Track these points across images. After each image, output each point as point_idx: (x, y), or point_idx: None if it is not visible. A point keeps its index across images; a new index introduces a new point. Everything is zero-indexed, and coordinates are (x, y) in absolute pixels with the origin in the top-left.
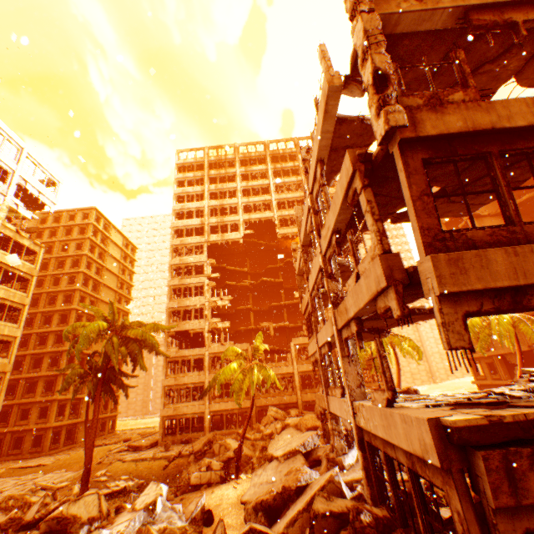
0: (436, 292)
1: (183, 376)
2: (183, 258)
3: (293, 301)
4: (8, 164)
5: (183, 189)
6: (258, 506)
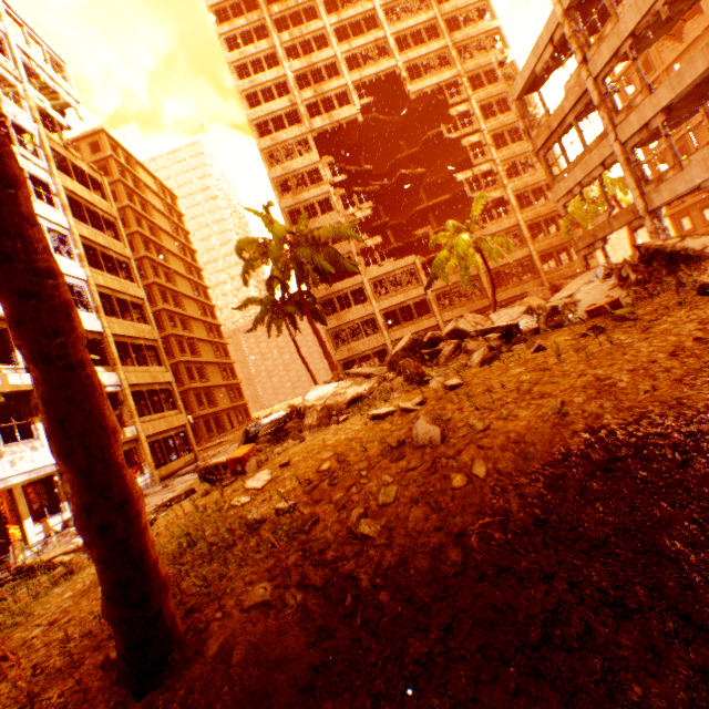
0: None
1: (346, 314)
2: (286, 165)
3: (443, 198)
4: None
5: (239, 53)
6: None
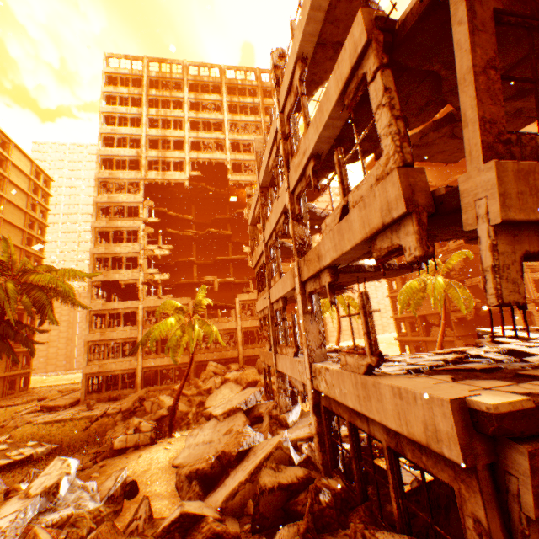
0: (495, 219)
1: (112, 331)
2: (113, 195)
3: (241, 256)
4: None
5: (113, 108)
6: (192, 474)
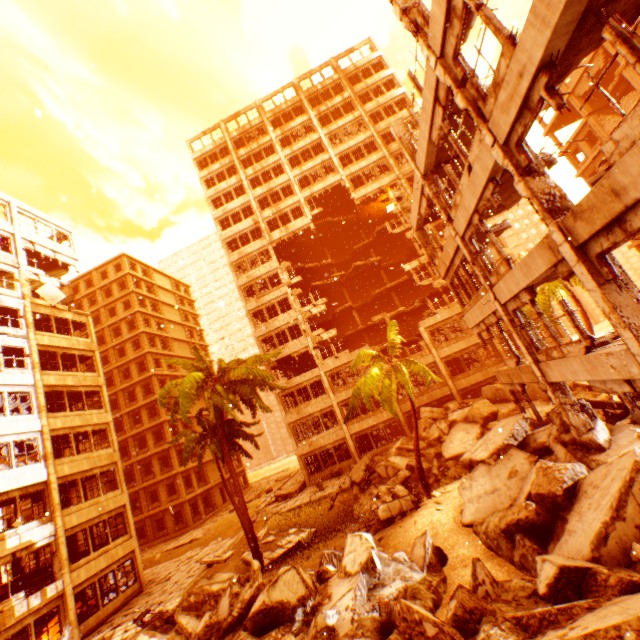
0: None
1: (305, 407)
2: (250, 273)
3: (401, 279)
4: (2, 228)
5: (215, 189)
6: (510, 527)
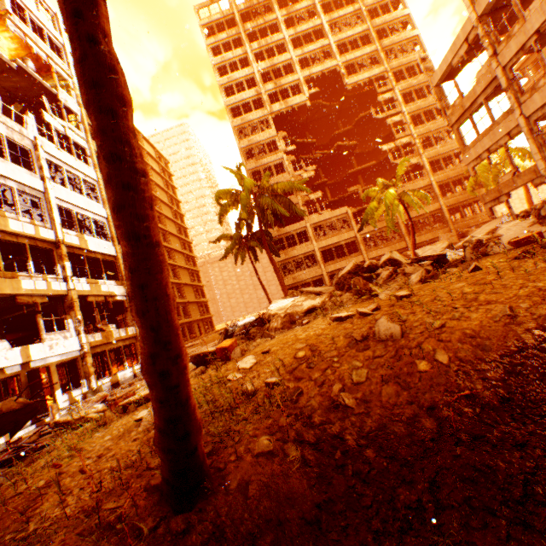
0: None
1: (292, 251)
2: (251, 138)
3: (370, 164)
4: (55, 36)
5: (221, 58)
6: None
